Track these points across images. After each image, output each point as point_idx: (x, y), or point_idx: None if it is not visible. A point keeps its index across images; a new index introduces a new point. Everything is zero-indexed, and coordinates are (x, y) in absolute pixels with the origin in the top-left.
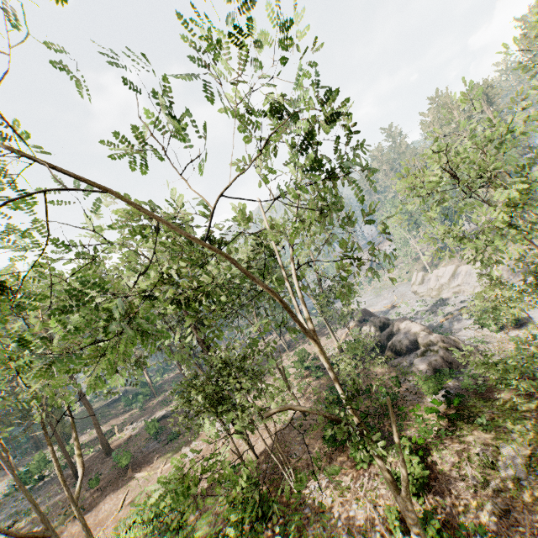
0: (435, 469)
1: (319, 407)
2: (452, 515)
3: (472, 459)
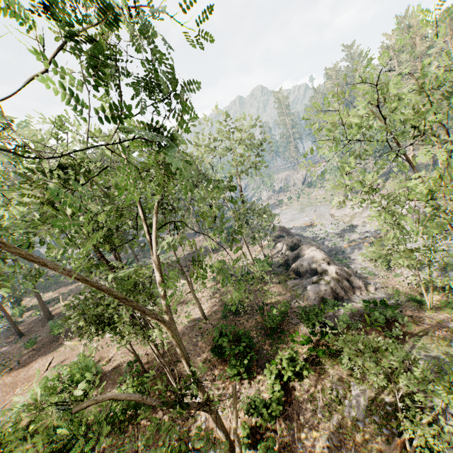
0: (292, 394)
1: (219, 313)
2: (294, 439)
3: (325, 392)
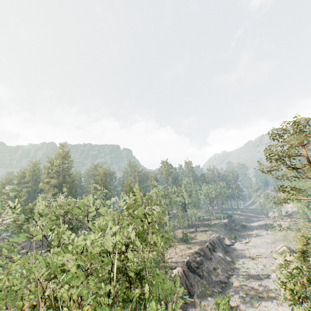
0: None
1: None
2: None
3: None
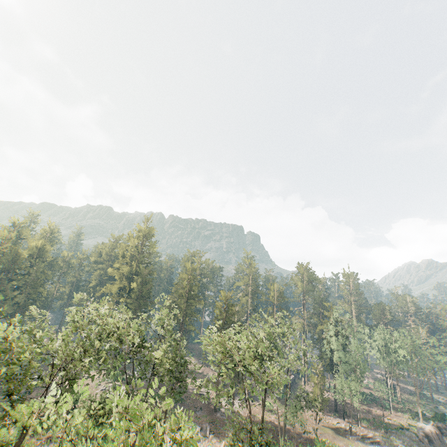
0: None
1: None
2: None
3: None
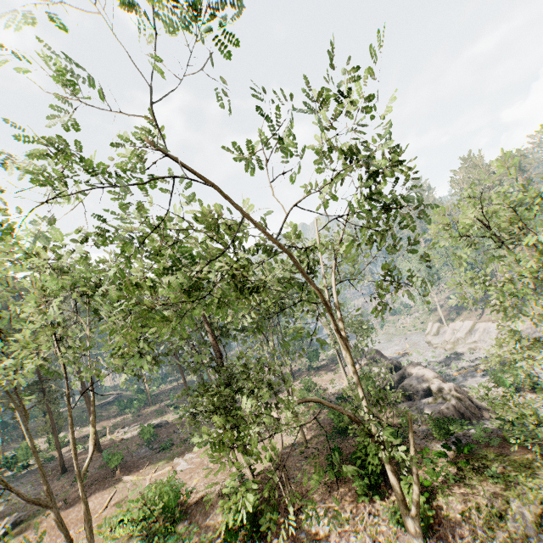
0: (439, 513)
1: (321, 437)
2: None
3: (479, 509)
